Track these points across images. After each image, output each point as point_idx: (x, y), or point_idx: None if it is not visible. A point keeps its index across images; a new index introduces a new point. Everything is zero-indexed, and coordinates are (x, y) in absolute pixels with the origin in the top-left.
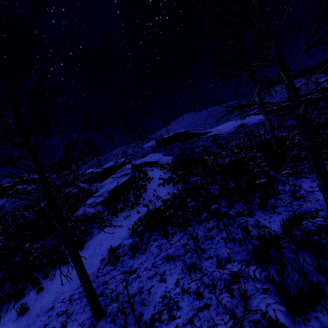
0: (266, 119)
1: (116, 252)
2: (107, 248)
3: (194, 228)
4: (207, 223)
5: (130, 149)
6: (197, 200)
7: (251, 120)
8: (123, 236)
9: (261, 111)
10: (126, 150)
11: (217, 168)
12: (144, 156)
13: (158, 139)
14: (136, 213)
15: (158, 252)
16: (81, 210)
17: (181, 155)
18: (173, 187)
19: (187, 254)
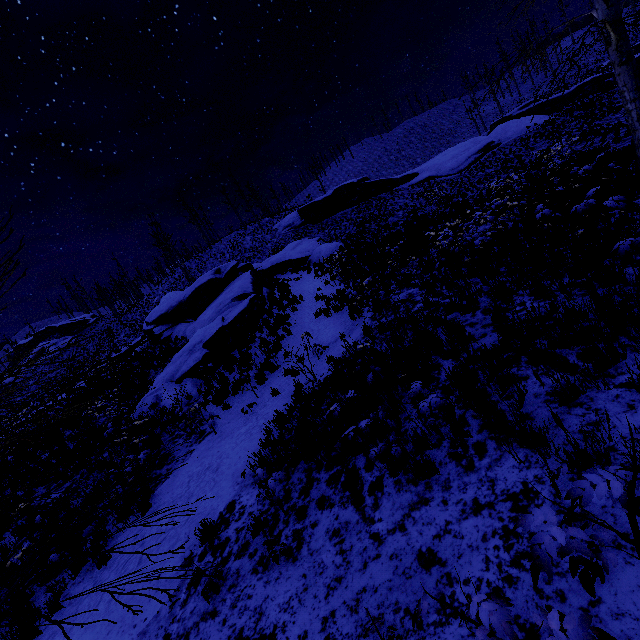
0: (627, 82)
1: (221, 538)
2: (200, 516)
3: (447, 481)
4: (493, 464)
5: (248, 237)
6: (429, 366)
7: (508, 132)
8: (241, 471)
9: (530, 108)
10: (240, 242)
11: (465, 260)
12: (279, 249)
13: (304, 207)
14: (269, 396)
15: (336, 564)
16: (149, 395)
17: (358, 236)
18: (353, 319)
19: (450, 624)
